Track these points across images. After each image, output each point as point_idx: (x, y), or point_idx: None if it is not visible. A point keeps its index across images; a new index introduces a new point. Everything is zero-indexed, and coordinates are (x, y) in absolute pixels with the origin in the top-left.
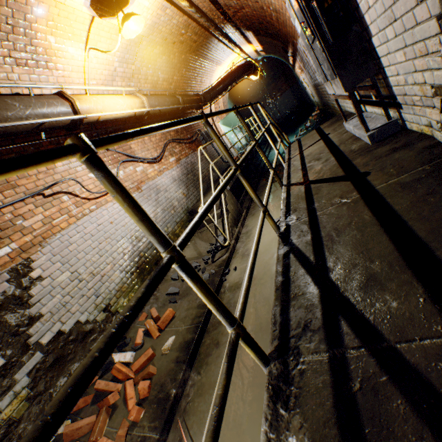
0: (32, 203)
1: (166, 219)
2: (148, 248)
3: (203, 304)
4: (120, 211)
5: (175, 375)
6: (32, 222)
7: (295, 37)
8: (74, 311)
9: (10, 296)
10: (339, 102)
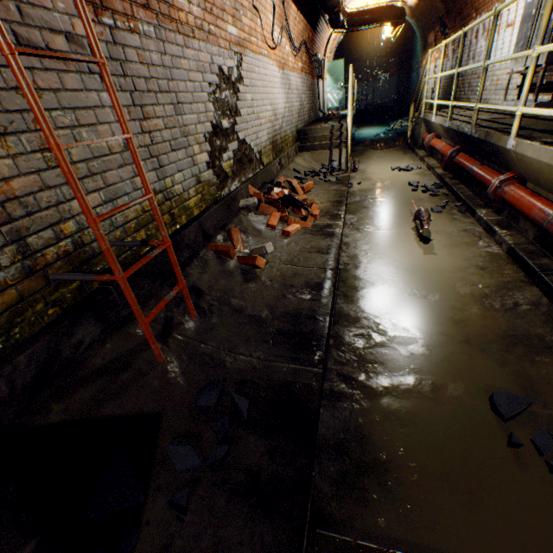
0: (248, 2)
1: (288, 120)
2: (278, 133)
3: (340, 190)
4: (274, 77)
5: (338, 209)
6: (245, 22)
7: (480, 10)
8: (249, 134)
9: (232, 77)
10: (484, 95)
